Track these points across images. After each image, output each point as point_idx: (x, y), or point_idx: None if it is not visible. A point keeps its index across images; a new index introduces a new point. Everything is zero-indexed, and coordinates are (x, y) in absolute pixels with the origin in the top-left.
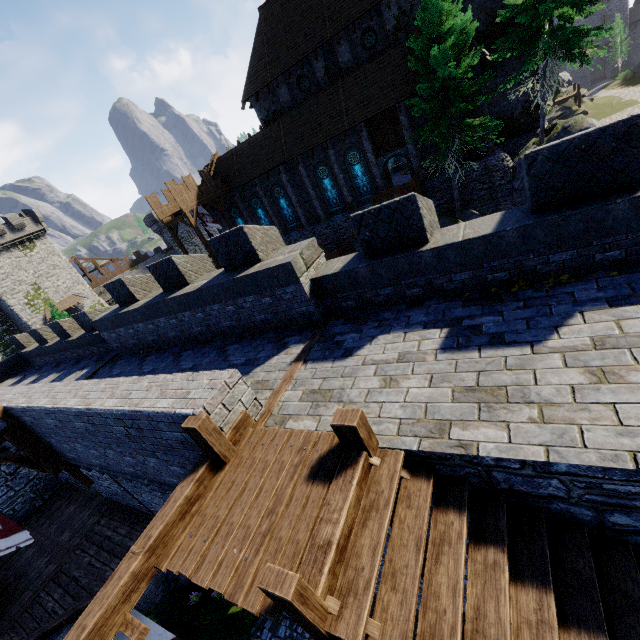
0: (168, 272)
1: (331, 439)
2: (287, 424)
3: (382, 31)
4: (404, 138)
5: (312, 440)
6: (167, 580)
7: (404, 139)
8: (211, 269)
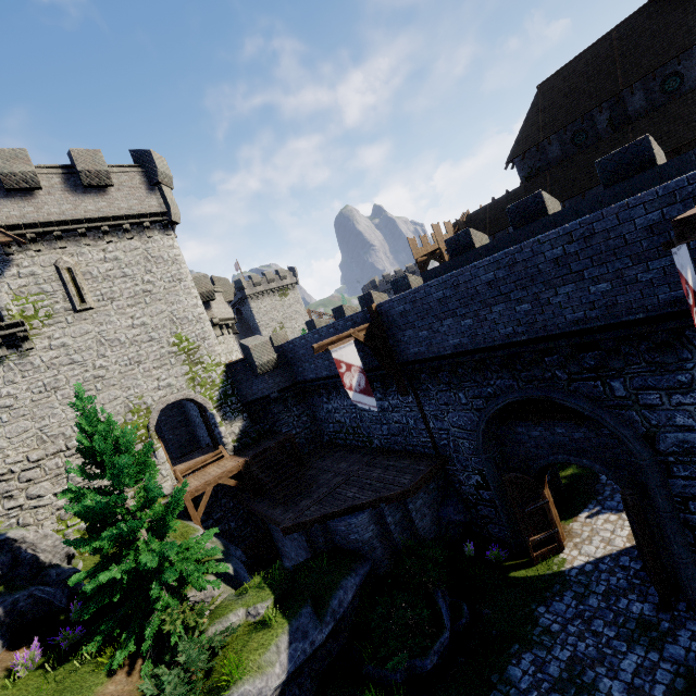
0: (529, 208)
1: None
2: None
3: (691, 73)
4: None
5: None
6: (439, 524)
7: None
8: None
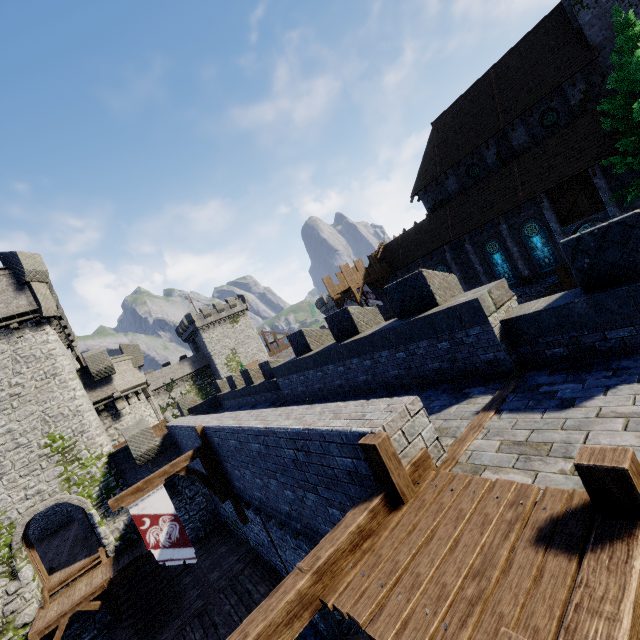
0: (342, 322)
1: (566, 498)
2: (482, 475)
3: (565, 107)
4: (601, 201)
5: (531, 494)
6: None
7: (601, 202)
8: (380, 322)
